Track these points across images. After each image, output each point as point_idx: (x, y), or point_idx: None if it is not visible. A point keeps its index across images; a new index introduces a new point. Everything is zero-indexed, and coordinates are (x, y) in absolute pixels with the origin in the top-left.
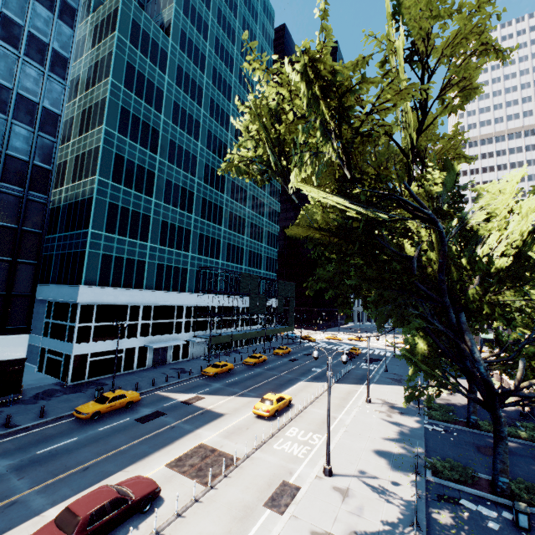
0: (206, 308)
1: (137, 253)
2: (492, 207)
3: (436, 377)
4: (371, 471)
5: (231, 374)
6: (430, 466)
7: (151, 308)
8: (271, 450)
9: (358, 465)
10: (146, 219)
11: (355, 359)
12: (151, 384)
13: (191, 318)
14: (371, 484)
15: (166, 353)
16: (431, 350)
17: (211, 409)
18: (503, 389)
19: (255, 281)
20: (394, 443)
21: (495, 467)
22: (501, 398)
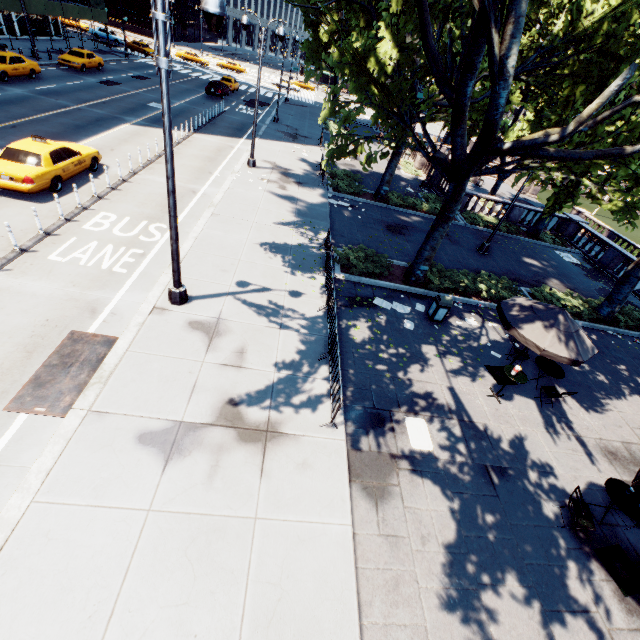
0: None
1: None
2: None
3: (391, 119)
4: (258, 279)
5: None
6: (341, 259)
7: None
8: (41, 266)
9: (236, 273)
10: None
11: (230, 99)
12: None
13: None
14: (259, 303)
15: None
16: (400, 58)
17: None
18: (523, 143)
19: None
20: (292, 229)
21: (421, 255)
22: (484, 160)
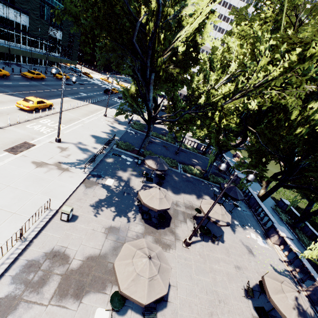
0: None
1: None
2: (198, 6)
3: (134, 107)
4: (85, 143)
5: (7, 80)
6: (117, 144)
7: None
8: (23, 127)
9: (79, 140)
10: None
11: (112, 95)
12: None
13: None
14: (82, 147)
15: None
16: (137, 93)
17: None
18: (153, 115)
19: (35, 1)
20: (106, 134)
21: (141, 146)
22: (154, 120)
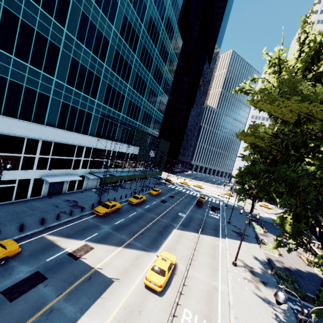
0: (104, 151)
1: (39, 85)
2: None
3: None
4: None
5: (118, 214)
6: None
7: (51, 144)
8: None
9: None
10: (54, 49)
11: (204, 206)
12: (40, 221)
13: (89, 158)
14: None
15: (62, 184)
16: None
17: (99, 269)
18: None
19: (145, 136)
20: None
21: None
22: None
